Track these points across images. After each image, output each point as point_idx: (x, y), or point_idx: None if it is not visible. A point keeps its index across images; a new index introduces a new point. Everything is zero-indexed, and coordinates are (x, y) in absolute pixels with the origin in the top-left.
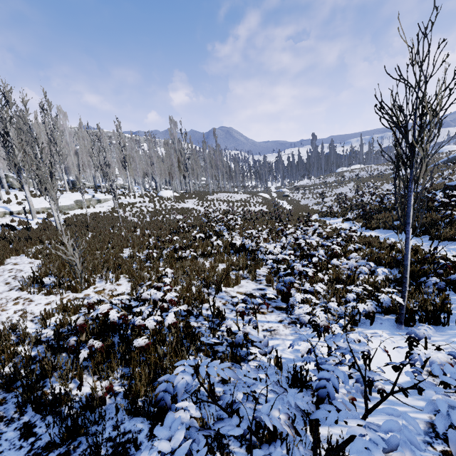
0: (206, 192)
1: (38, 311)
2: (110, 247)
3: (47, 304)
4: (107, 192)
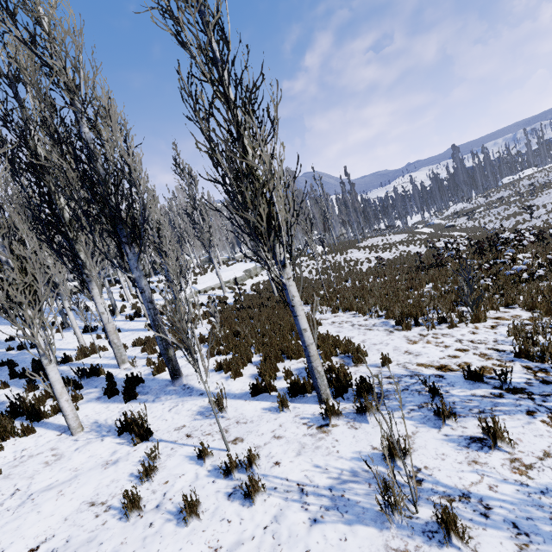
0: (348, 241)
1: (482, 338)
2: (390, 293)
3: (474, 333)
4: (257, 259)
